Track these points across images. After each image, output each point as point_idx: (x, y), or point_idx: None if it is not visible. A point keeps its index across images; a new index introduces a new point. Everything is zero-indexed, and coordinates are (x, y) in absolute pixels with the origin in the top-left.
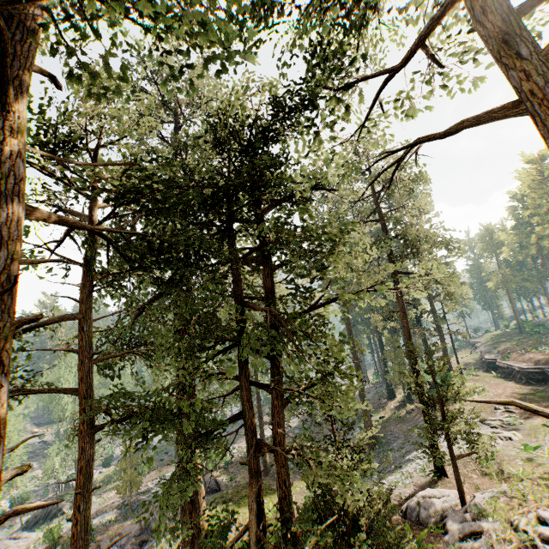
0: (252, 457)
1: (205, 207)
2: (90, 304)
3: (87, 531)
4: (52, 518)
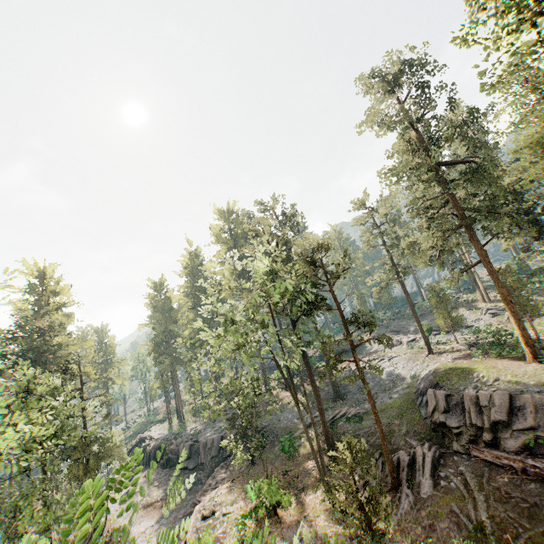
0: None
1: None
2: None
3: None
4: None
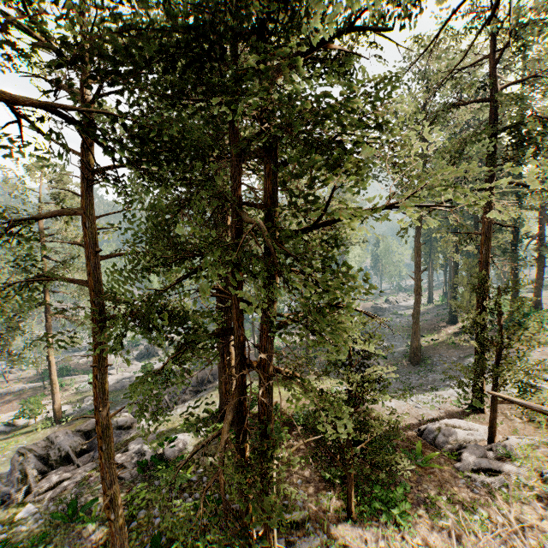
0: (238, 371)
1: (172, 69)
2: (88, 200)
3: (104, 394)
4: (152, 357)
